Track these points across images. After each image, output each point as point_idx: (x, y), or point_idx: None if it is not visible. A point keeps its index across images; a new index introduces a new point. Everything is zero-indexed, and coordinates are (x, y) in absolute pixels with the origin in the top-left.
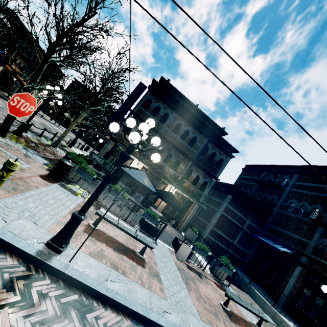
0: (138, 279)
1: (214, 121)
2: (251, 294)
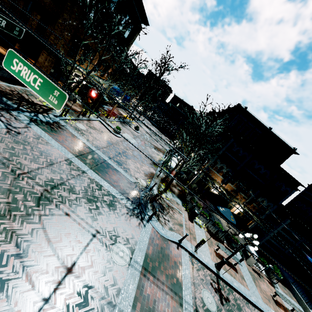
0: (238, 280)
1: (286, 142)
2: (291, 290)
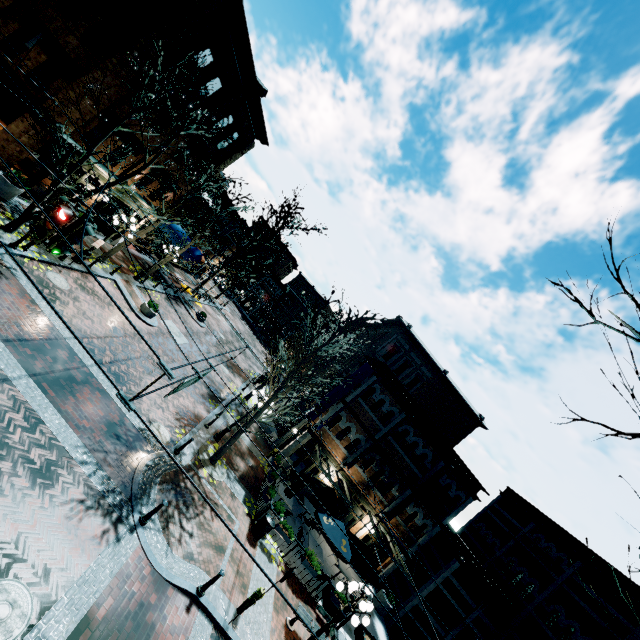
0: None
1: (468, 403)
2: None
